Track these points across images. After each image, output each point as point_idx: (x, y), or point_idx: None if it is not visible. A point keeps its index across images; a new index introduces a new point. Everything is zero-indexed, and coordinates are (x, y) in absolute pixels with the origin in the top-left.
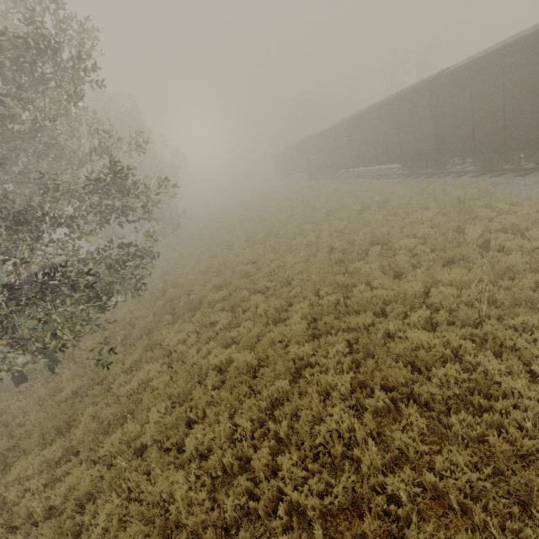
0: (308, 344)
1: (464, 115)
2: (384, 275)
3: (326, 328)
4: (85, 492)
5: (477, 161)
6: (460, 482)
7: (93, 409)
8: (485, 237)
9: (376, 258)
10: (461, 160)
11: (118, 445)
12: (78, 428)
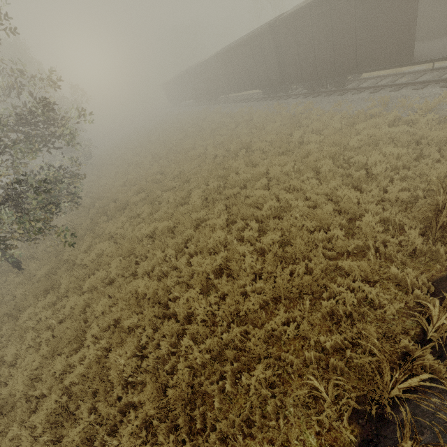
0: (203, 210)
1: (293, 52)
2: (246, 166)
3: (213, 201)
4: (82, 305)
5: (305, 86)
6: (268, 240)
7: (67, 276)
8: (303, 137)
9: (243, 158)
10: (298, 85)
11: (95, 281)
12: (61, 285)
